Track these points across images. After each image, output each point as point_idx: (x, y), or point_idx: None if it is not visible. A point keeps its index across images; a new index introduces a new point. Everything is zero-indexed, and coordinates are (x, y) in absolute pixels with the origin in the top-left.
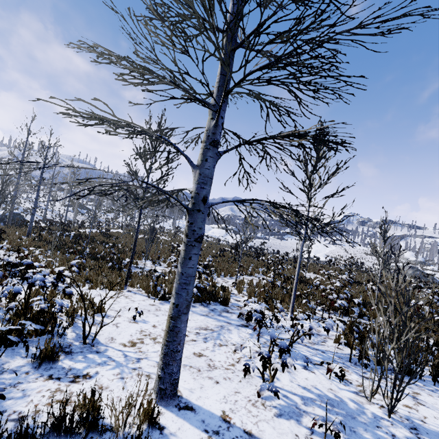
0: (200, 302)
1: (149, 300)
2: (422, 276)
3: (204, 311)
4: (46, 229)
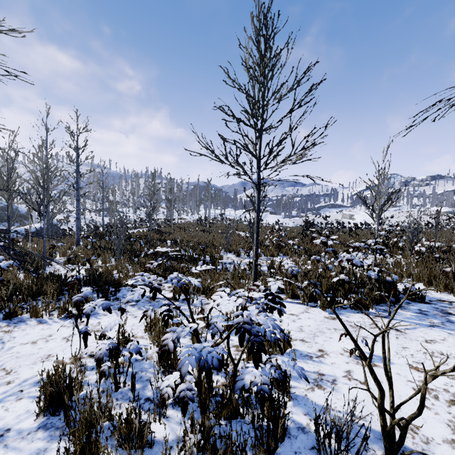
0: (384, 301)
1: (311, 309)
2: None
3: (418, 318)
4: (90, 235)
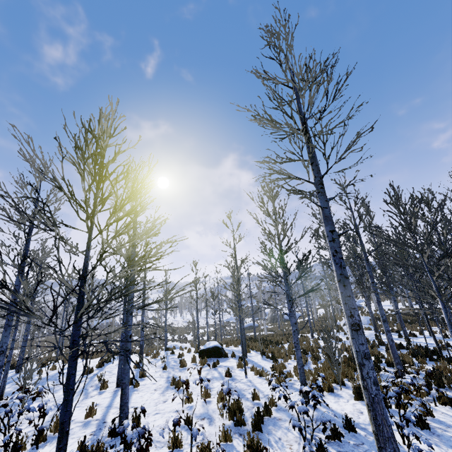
0: None
1: None
2: (275, 317)
3: None
4: None
